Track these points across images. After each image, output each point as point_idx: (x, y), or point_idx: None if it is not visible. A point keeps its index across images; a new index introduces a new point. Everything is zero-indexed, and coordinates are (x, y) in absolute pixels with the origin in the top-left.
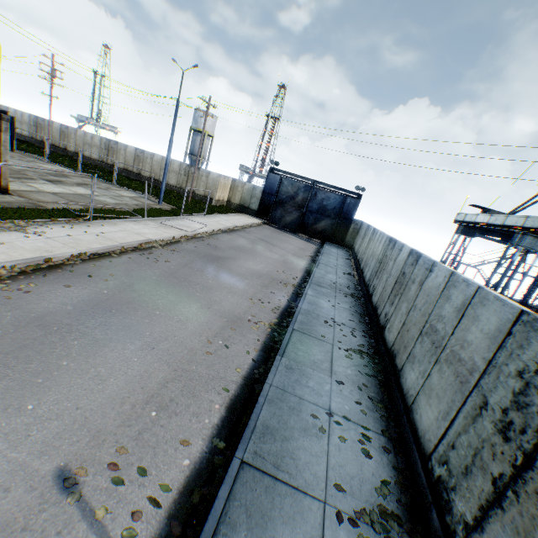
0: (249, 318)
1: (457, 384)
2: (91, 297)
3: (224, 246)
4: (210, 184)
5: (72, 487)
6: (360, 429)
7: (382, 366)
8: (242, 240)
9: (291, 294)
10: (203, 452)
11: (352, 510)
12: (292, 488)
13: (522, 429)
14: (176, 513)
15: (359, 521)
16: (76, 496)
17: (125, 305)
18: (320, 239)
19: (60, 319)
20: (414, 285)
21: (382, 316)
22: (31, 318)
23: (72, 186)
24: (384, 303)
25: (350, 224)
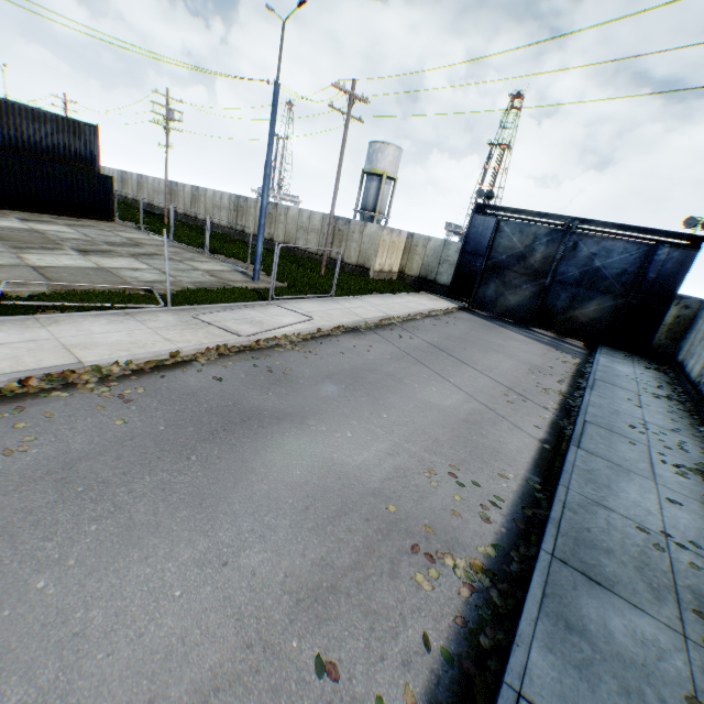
0: None
1: None
2: None
3: (312, 372)
4: (366, 244)
5: None
6: None
7: None
8: (380, 351)
9: (432, 672)
10: None
11: None
12: None
13: None
14: None
15: None
16: None
17: None
18: (584, 339)
19: None
20: None
21: None
22: None
23: (116, 257)
24: None
25: (667, 306)
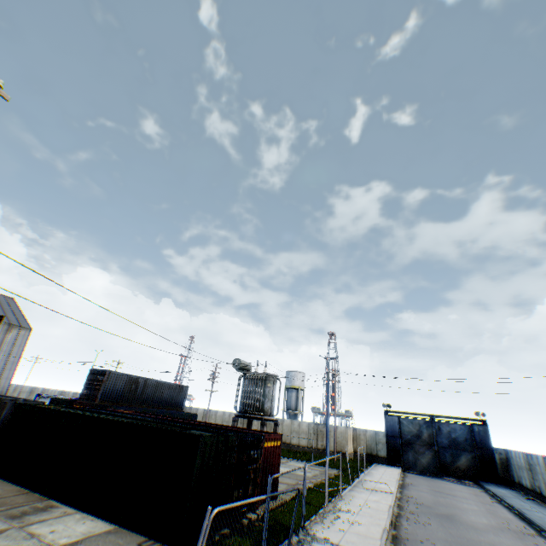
0: None
1: None
2: None
3: (429, 502)
4: (340, 437)
5: None
6: None
7: None
8: (426, 494)
9: None
10: None
11: None
12: None
13: None
14: None
15: None
16: None
17: None
18: (469, 478)
19: None
20: None
21: None
22: None
23: None
24: None
25: (492, 453)
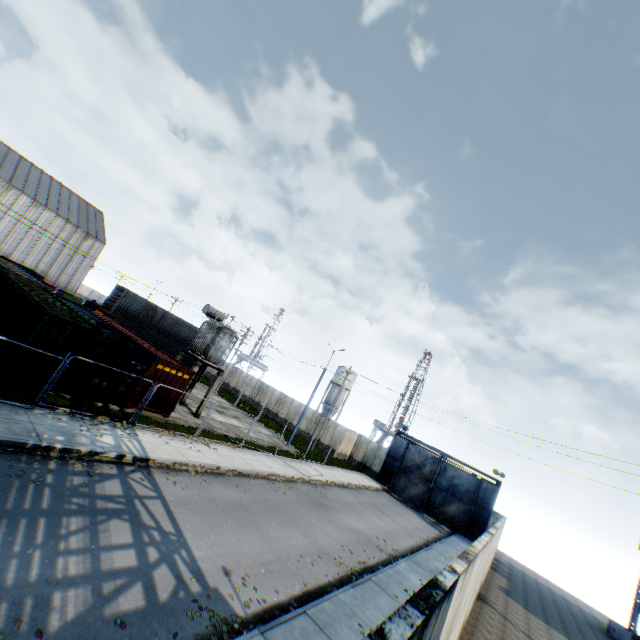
0: (335, 556)
1: None
2: (237, 498)
3: (333, 497)
4: (336, 435)
5: (228, 574)
6: None
7: None
8: (352, 498)
9: (382, 558)
10: (285, 600)
11: None
12: (329, 637)
13: None
14: (267, 610)
15: None
16: (229, 577)
17: (255, 511)
18: (451, 527)
19: (223, 503)
20: None
21: None
22: (211, 497)
23: (230, 417)
24: None
25: (489, 515)
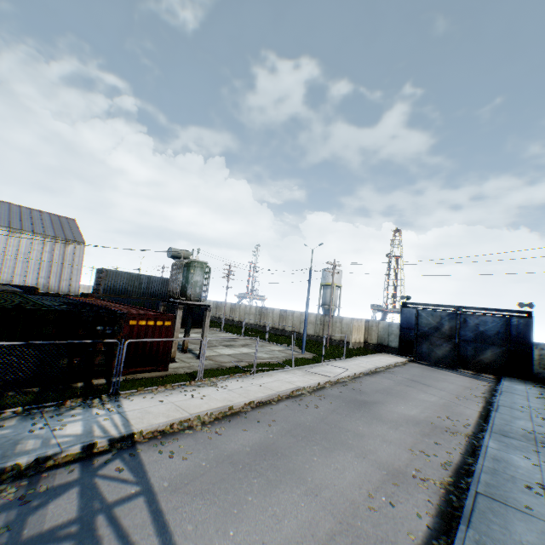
0: (412, 472)
1: None
2: (261, 439)
3: (369, 390)
4: (344, 328)
5: None
6: None
7: None
8: (387, 382)
9: (463, 446)
10: None
11: None
12: None
13: None
14: None
15: None
16: None
17: (287, 449)
18: (492, 373)
19: (242, 457)
20: None
21: None
22: (224, 455)
23: (239, 347)
24: None
25: (530, 349)
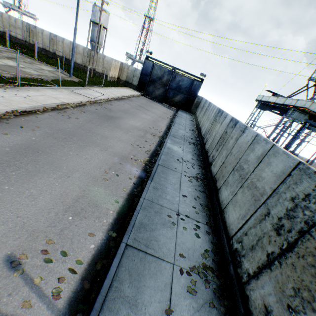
0: (131, 157)
1: (253, 201)
2: (23, 142)
3: (116, 109)
4: (105, 65)
5: (17, 267)
6: (194, 222)
7: (208, 186)
8: (127, 106)
9: (157, 142)
10: (103, 240)
11: (188, 267)
12: (155, 258)
13: (289, 230)
14: (86, 276)
15: (191, 272)
16: (20, 272)
17: (48, 148)
18: (176, 107)
19: (1, 157)
20: (232, 140)
21: (210, 157)
22: None
23: (3, 59)
24: (212, 149)
25: (195, 98)
